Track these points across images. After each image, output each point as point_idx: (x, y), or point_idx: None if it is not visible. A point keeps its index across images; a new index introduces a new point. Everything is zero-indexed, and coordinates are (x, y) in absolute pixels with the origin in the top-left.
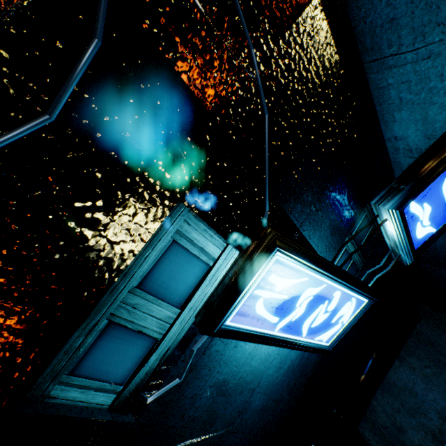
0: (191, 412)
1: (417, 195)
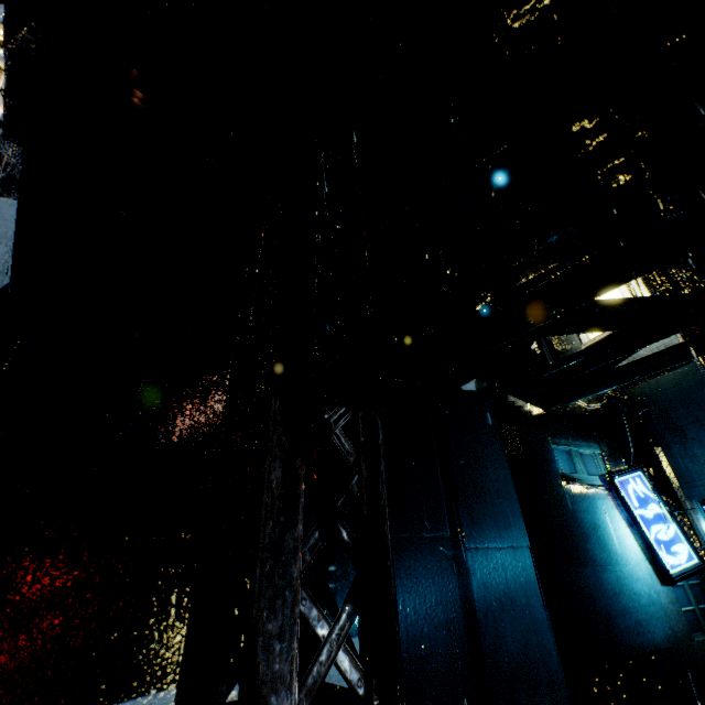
0: (581, 515)
1: None
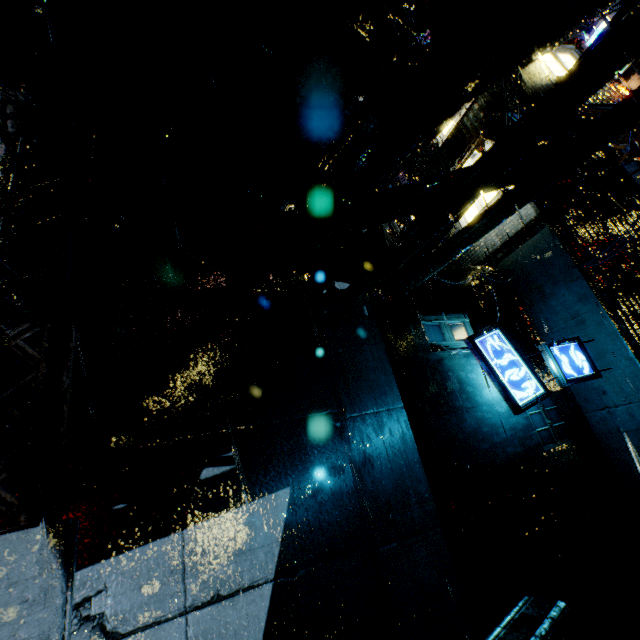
0: (446, 374)
1: (554, 344)
